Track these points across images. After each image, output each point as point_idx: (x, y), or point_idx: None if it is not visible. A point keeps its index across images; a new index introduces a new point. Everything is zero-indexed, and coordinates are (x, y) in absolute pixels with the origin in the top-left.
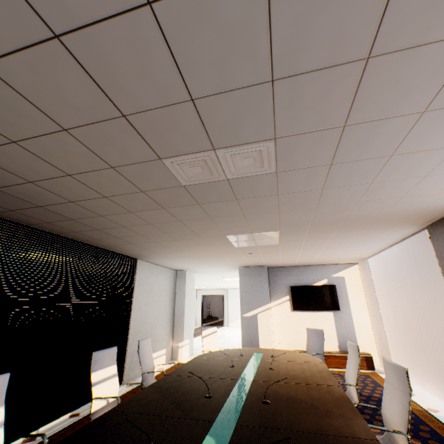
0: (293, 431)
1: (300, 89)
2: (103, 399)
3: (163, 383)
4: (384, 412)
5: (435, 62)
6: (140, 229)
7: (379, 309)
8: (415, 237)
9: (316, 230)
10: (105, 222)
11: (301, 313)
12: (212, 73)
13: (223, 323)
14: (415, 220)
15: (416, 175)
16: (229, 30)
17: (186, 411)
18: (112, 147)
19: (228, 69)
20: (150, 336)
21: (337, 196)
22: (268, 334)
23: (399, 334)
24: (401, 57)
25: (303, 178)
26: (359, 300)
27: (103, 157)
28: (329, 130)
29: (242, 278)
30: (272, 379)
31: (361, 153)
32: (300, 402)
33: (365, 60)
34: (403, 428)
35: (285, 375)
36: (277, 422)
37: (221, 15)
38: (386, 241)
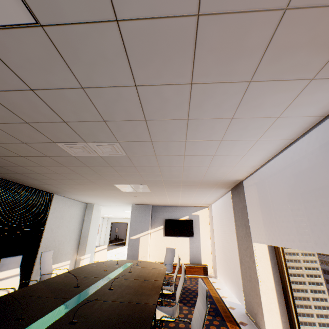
0: (114, 302)
1: (121, 126)
2: (4, 290)
3: (51, 280)
4: (176, 293)
5: (176, 125)
6: (51, 176)
7: (214, 236)
8: (229, 194)
9: (169, 186)
10: (24, 169)
11: (169, 238)
12: (72, 114)
13: (125, 243)
14: (222, 186)
15: (204, 165)
16: (74, 103)
17: (57, 294)
18: (22, 134)
19: (80, 114)
20: (57, 250)
21: (170, 170)
22: (145, 251)
23: (223, 253)
24: (160, 122)
25: (145, 160)
26: (206, 231)
27: (17, 138)
28: (145, 142)
29: (133, 212)
30: (125, 277)
31: (168, 153)
32: (131, 289)
33: (145, 120)
34: (178, 299)
35: (135, 275)
36: (109, 298)
37: (69, 98)
38: (215, 195)
